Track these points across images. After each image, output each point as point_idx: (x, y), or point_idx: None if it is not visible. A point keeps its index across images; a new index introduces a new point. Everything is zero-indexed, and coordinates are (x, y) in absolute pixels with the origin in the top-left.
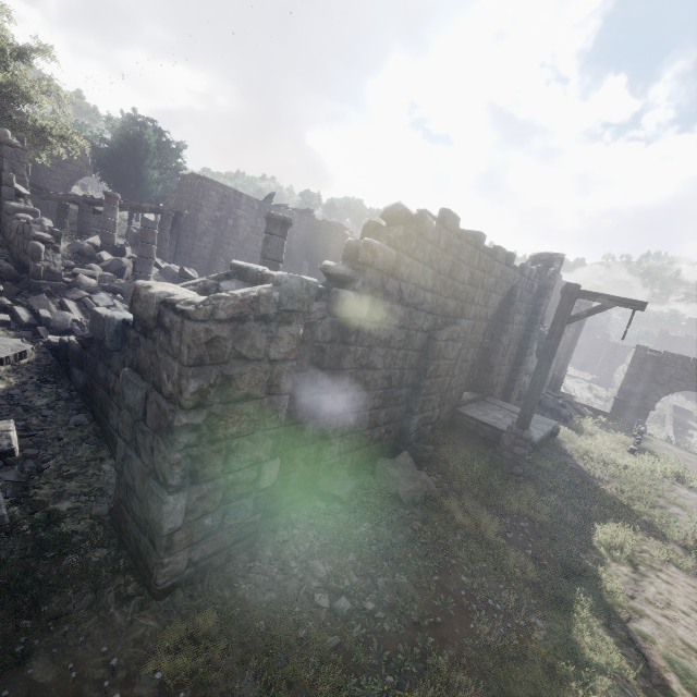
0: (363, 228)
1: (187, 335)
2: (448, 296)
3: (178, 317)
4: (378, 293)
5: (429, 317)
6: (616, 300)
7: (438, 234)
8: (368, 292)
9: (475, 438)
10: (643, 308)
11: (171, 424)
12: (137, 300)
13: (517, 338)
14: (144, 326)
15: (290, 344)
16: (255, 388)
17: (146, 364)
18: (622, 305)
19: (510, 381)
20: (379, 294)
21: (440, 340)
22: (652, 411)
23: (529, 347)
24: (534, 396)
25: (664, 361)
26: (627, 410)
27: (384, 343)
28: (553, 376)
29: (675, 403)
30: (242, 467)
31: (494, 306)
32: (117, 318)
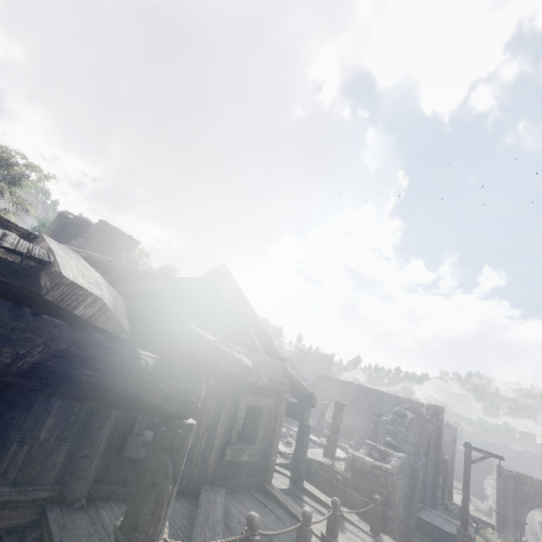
0: (390, 419)
1: (391, 480)
2: (416, 446)
3: (384, 472)
4: (405, 451)
5: (412, 458)
6: (490, 454)
7: (414, 420)
8: (403, 452)
9: (433, 538)
10: (503, 460)
11: (384, 514)
12: (357, 461)
13: (432, 461)
14: (360, 472)
15: (402, 481)
16: (397, 500)
17: (363, 488)
18: (493, 457)
19: (433, 493)
20: (405, 452)
21: (418, 470)
22: (525, 526)
23: (439, 468)
24: (466, 508)
25: (518, 479)
26: (508, 523)
27: (404, 474)
28: (447, 487)
29: (540, 519)
30: (394, 537)
31: (425, 445)
32: (317, 460)
